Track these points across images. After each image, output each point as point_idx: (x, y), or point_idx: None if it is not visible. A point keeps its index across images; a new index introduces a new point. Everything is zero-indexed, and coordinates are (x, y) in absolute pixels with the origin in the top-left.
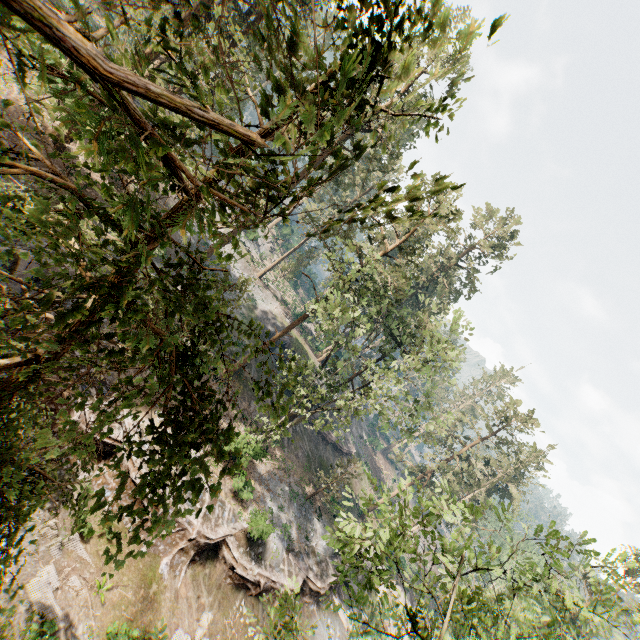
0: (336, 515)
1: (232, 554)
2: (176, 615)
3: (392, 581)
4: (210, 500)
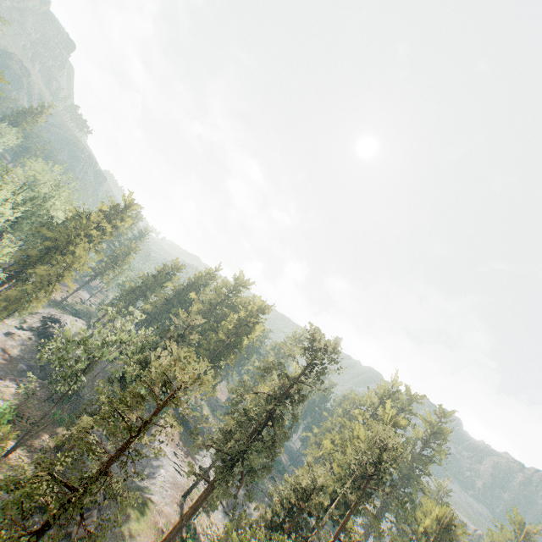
0: None
1: None
2: None
3: None
4: None
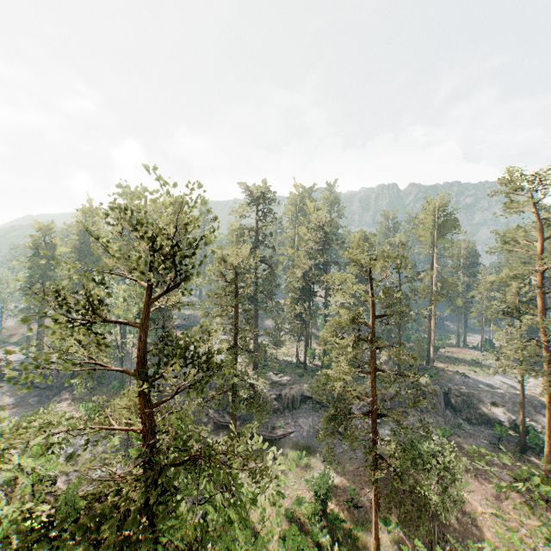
0: None
1: None
2: None
3: None
4: None
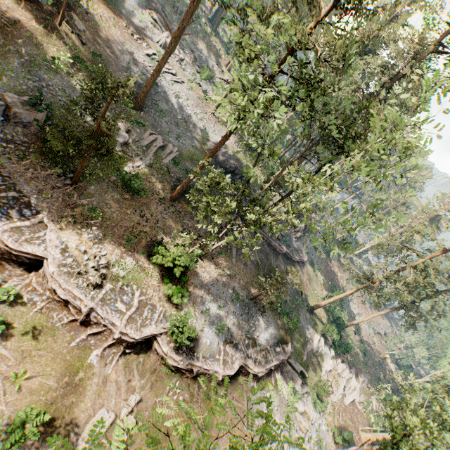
0: (280, 313)
1: (162, 348)
2: (102, 397)
3: (338, 360)
4: (139, 304)
